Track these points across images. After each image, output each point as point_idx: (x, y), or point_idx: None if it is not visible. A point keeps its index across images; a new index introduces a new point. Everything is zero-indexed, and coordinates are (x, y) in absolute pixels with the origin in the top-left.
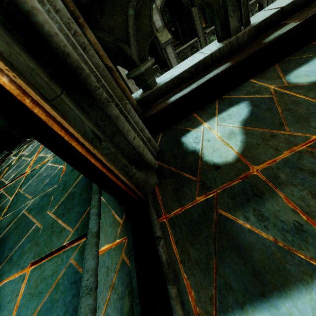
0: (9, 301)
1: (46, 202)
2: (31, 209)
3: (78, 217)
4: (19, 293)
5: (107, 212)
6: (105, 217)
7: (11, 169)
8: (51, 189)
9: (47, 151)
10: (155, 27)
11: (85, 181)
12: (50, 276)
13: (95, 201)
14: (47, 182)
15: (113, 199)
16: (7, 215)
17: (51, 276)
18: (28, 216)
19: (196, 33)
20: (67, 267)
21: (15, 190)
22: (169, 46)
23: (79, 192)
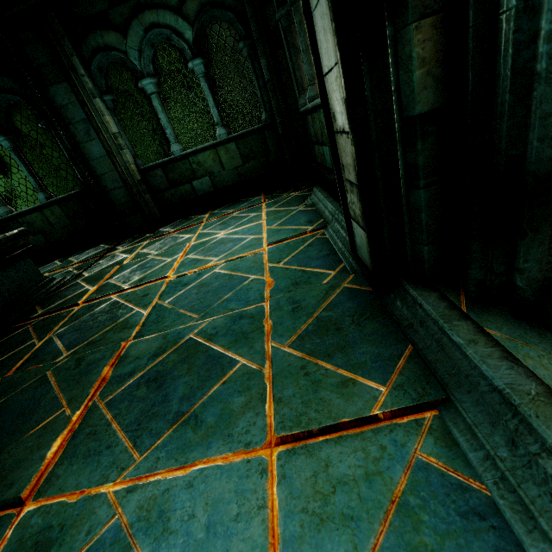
0: (237, 516)
1: (251, 328)
2: (213, 335)
3: (384, 365)
4: (267, 502)
5: (542, 357)
6: (544, 365)
7: (128, 268)
8: (251, 307)
9: (207, 253)
10: None
11: (356, 304)
12: (359, 479)
13: (466, 332)
14: (231, 297)
15: (537, 334)
16: (142, 336)
17: (364, 481)
18: (210, 344)
19: None
20: (417, 470)
21: (151, 300)
22: None
23: (350, 320)
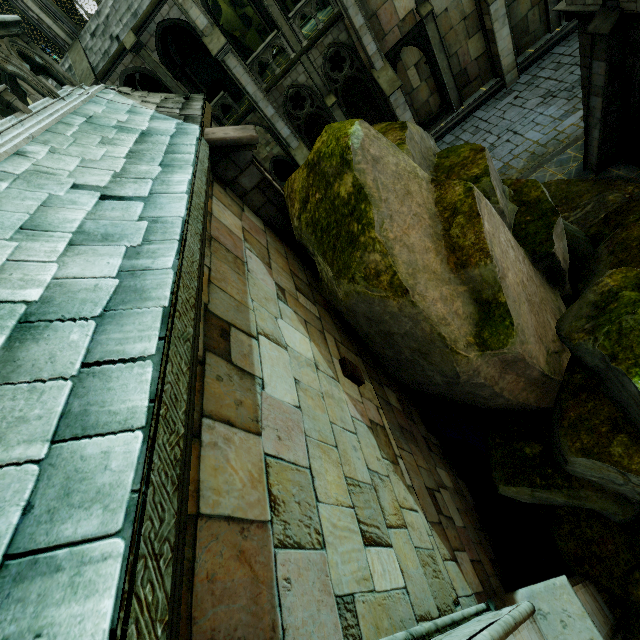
0: None
1: None
2: None
3: None
4: None
5: None
6: None
7: None
8: None
9: None
10: (199, 29)
11: None
12: None
13: None
14: None
15: None
16: None
17: None
18: None
19: (274, 22)
20: None
21: None
22: (230, 56)
23: None
